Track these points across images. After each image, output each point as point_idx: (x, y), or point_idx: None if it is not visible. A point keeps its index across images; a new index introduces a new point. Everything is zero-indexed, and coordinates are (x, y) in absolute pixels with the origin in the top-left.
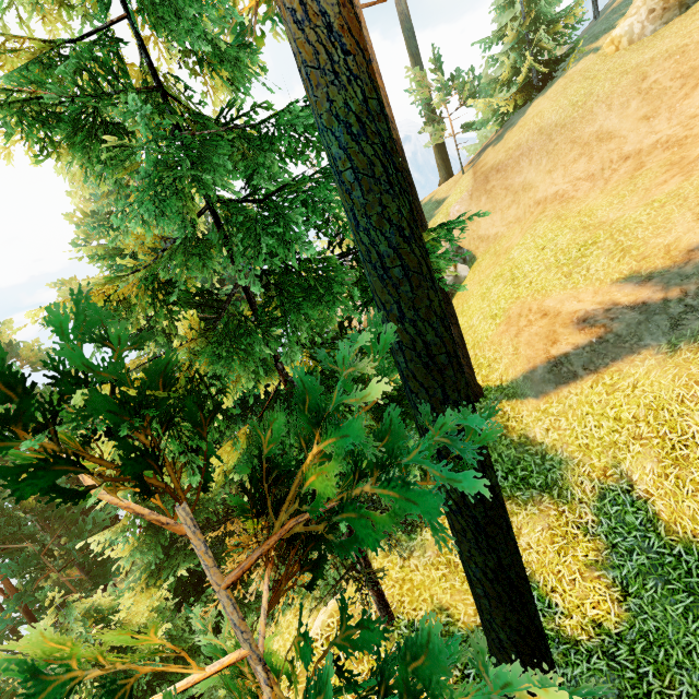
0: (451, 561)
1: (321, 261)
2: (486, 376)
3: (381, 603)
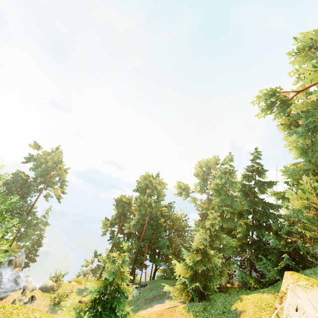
0: None
1: None
2: None
3: None
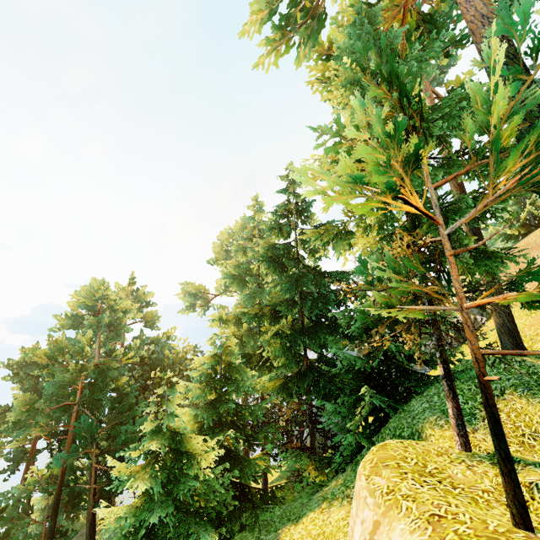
0: (524, 442)
1: (450, 156)
2: (529, 346)
3: (460, 418)
